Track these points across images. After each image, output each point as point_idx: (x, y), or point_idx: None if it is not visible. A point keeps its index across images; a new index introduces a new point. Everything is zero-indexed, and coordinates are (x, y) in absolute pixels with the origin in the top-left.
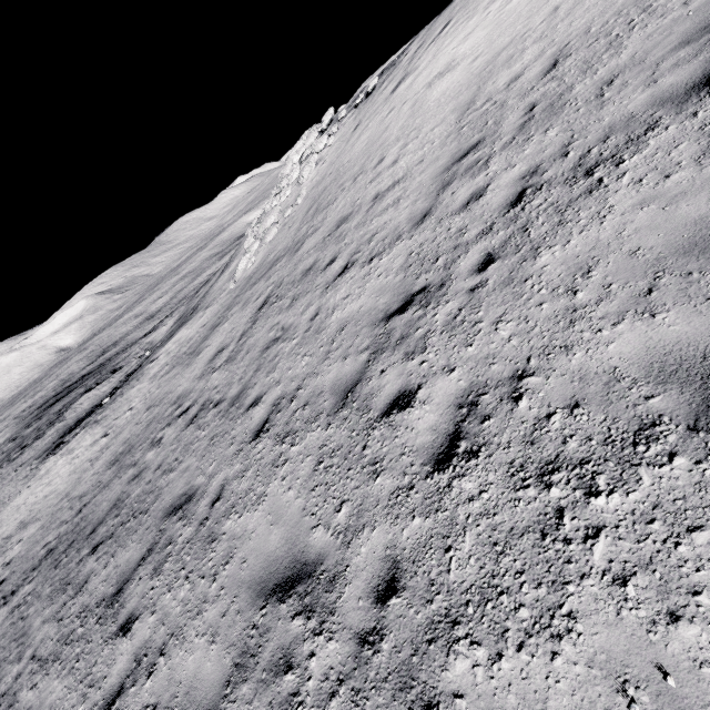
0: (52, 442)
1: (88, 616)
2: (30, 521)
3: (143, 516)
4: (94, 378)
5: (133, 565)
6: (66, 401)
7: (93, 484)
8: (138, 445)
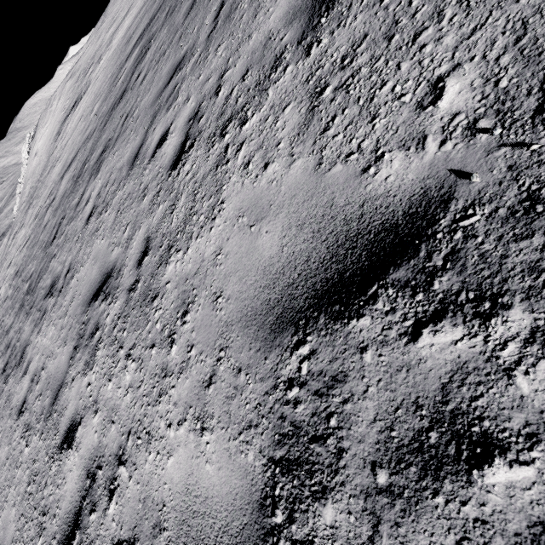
0: None
1: None
2: None
3: None
4: None
5: None
6: None
7: None
8: None
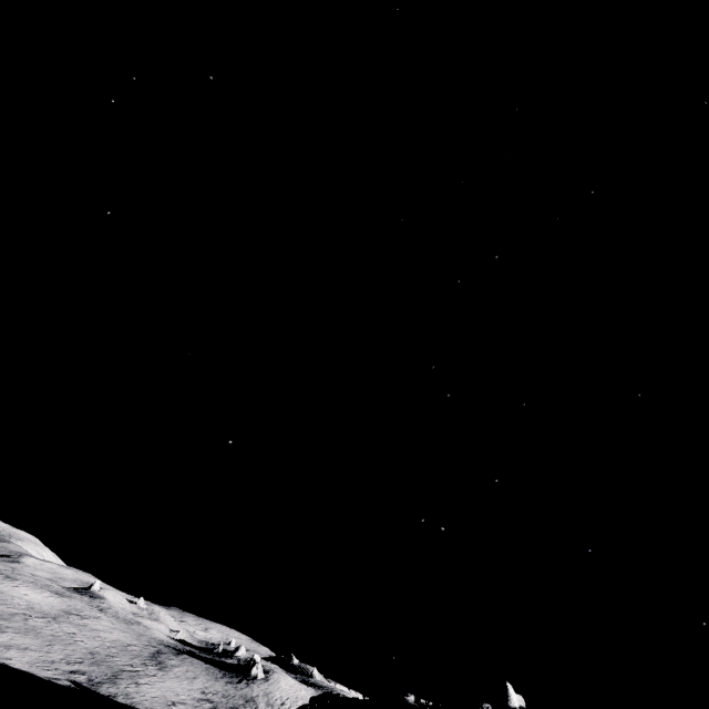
0: None
1: None
2: None
3: None
4: None
5: None
6: None
7: None
8: None
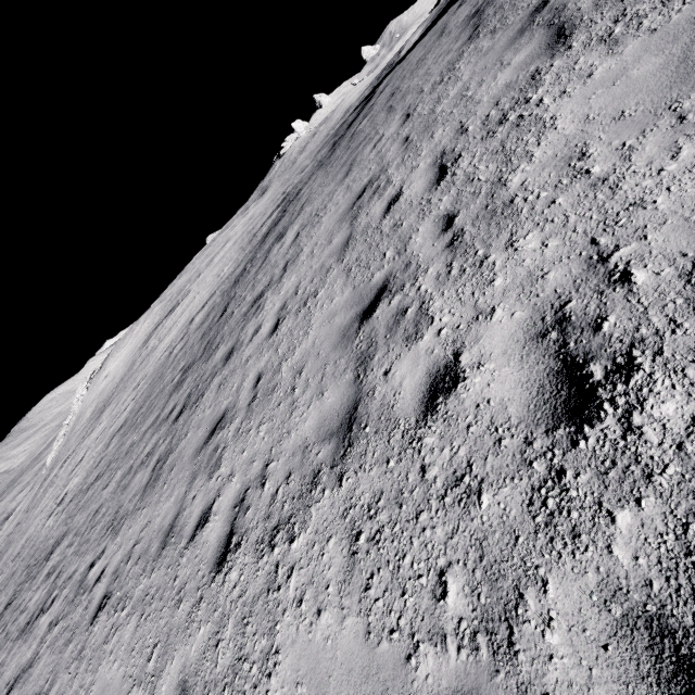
0: None
1: None
2: None
3: None
4: None
5: None
6: None
7: None
8: None
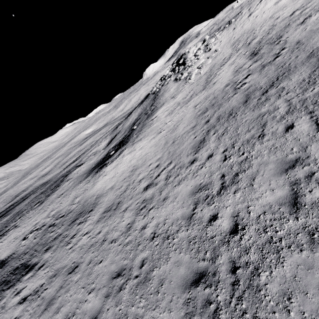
0: (84, 176)
1: (311, 75)
2: (144, 162)
3: (290, 70)
4: (48, 184)
5: (316, 62)
6: (29, 199)
7: (197, 121)
8: (220, 99)
